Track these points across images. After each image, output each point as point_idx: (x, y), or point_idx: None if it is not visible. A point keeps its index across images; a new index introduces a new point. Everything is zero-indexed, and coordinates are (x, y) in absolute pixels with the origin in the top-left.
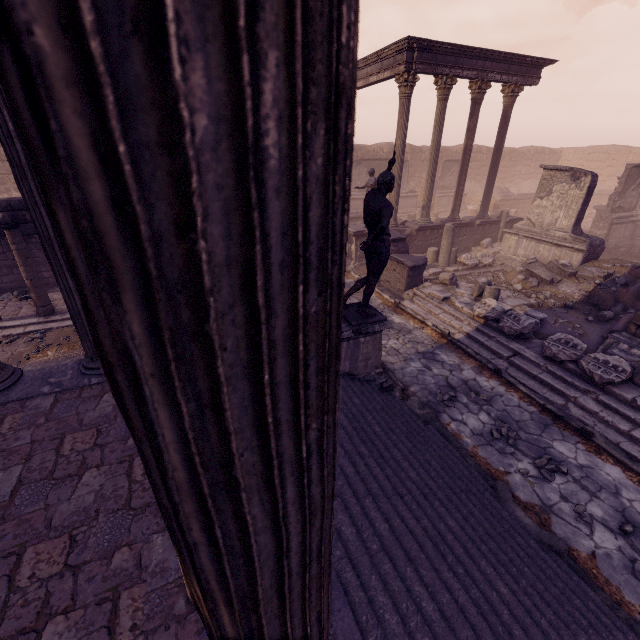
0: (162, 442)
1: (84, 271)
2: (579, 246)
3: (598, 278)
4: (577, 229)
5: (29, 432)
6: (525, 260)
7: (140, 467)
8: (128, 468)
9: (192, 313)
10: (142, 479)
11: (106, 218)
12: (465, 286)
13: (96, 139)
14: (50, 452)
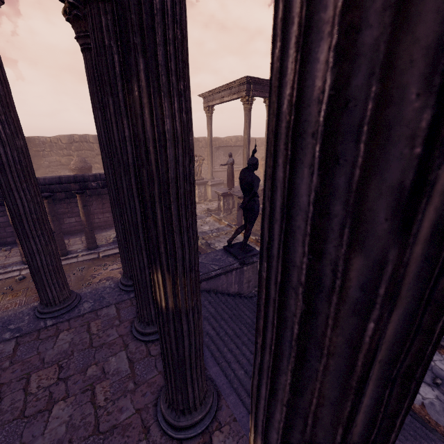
0: (359, 407)
1: (355, 295)
2: None
3: None
4: None
5: None
6: None
7: (101, 393)
8: (91, 396)
9: (430, 317)
10: (105, 404)
11: (412, 266)
12: None
13: (437, 222)
14: (18, 392)
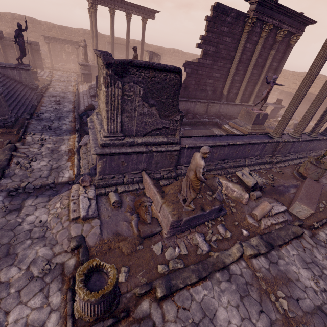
0: None
1: None
2: None
3: None
4: None
5: None
6: None
7: None
8: None
9: None
10: None
11: None
12: None
13: None
14: None
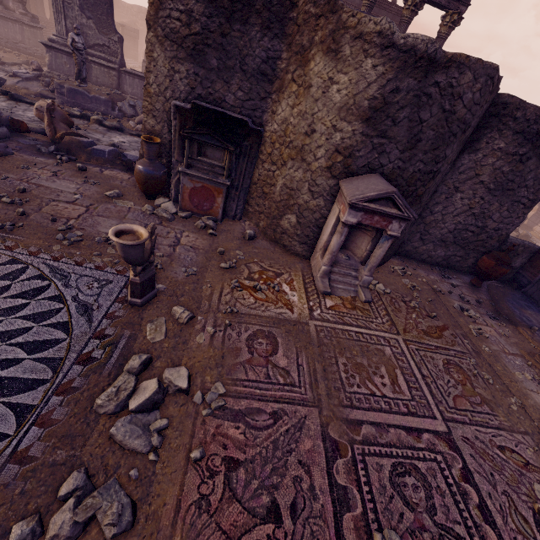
0: None
1: None
2: None
3: None
4: None
5: None
6: None
7: None
8: None
9: None
10: None
11: None
12: None
13: None
14: None
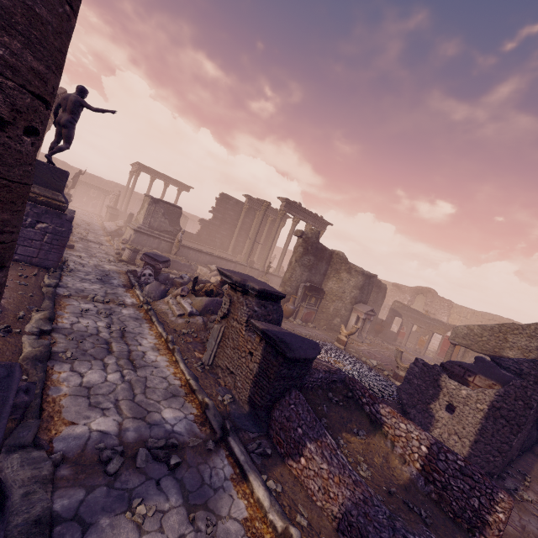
0: None
1: None
2: None
3: None
4: None
5: None
6: None
7: None
8: None
9: None
10: None
11: None
12: None
13: None
14: None
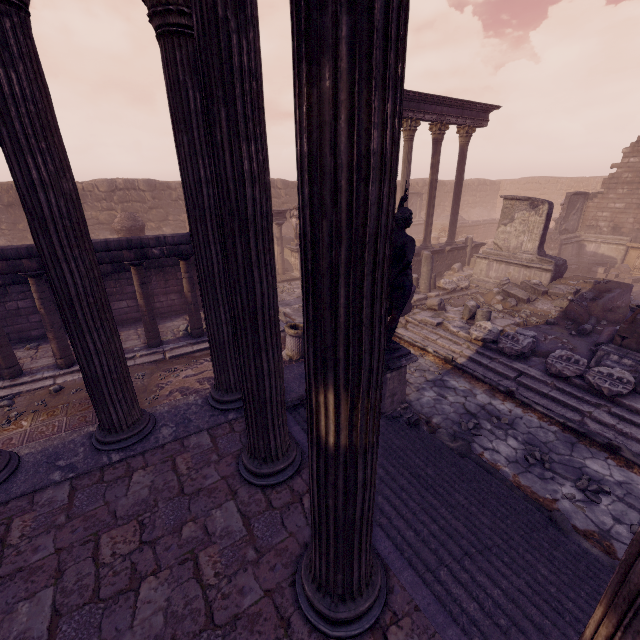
0: None
1: None
2: (546, 266)
3: (569, 294)
4: (541, 251)
5: (49, 538)
6: (497, 281)
7: (209, 565)
8: (194, 569)
9: None
10: (217, 582)
11: None
12: (453, 310)
13: None
14: (86, 562)
